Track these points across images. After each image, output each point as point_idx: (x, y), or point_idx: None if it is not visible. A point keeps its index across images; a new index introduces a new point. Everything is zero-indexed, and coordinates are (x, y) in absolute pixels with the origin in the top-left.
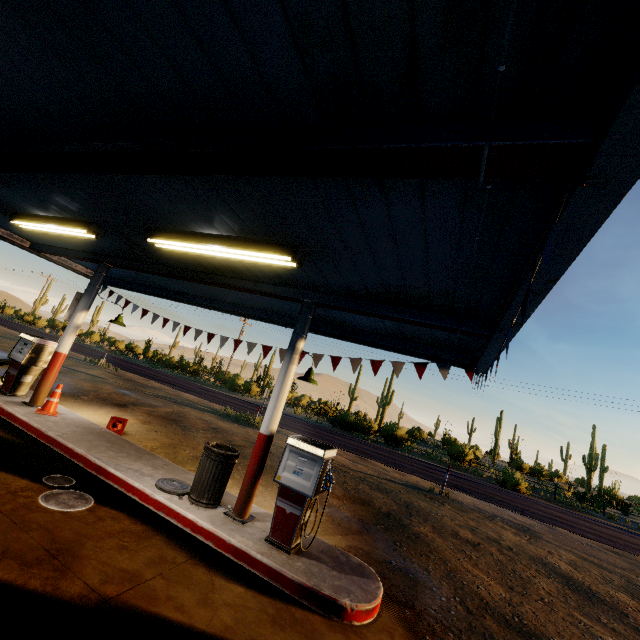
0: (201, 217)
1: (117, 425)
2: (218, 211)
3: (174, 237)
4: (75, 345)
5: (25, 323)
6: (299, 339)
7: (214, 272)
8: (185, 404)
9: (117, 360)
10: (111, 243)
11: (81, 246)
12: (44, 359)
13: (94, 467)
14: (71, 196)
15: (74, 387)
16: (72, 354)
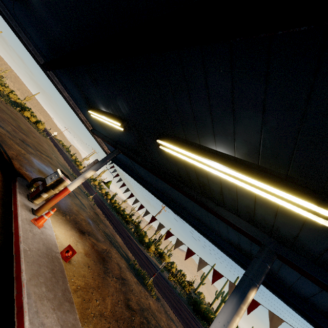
0: (228, 131)
1: (69, 251)
2: (265, 127)
3: (180, 144)
4: (86, 182)
5: (75, 164)
6: (252, 288)
7: (184, 181)
8: (114, 245)
9: (98, 198)
10: (129, 138)
11: (112, 136)
12: (59, 188)
13: (19, 304)
14: (125, 95)
15: (68, 207)
16: (81, 186)
